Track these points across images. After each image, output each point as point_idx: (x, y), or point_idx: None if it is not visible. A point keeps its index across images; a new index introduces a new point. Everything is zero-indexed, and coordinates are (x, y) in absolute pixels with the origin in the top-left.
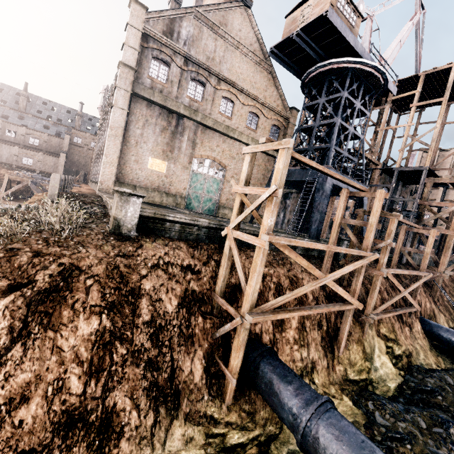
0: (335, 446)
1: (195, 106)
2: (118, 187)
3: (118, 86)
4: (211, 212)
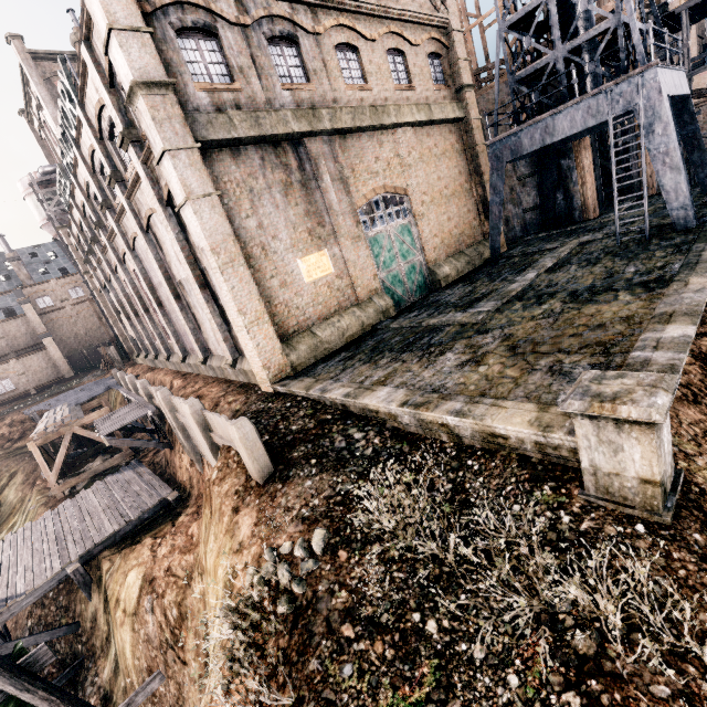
0: None
1: (306, 101)
2: (643, 410)
3: (169, 148)
4: (423, 288)
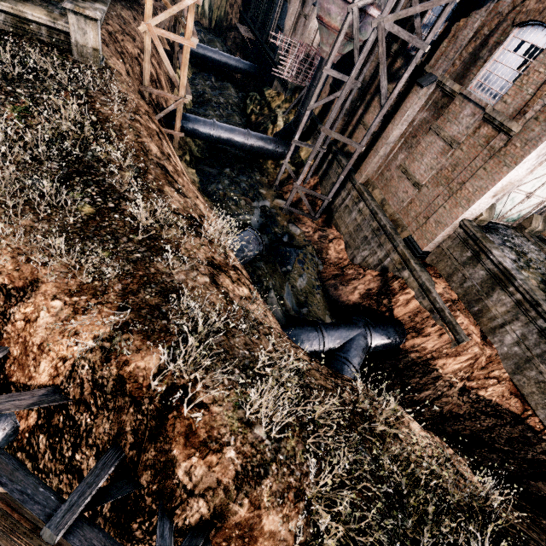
0: (226, 134)
1: None
2: (94, 14)
3: None
4: None
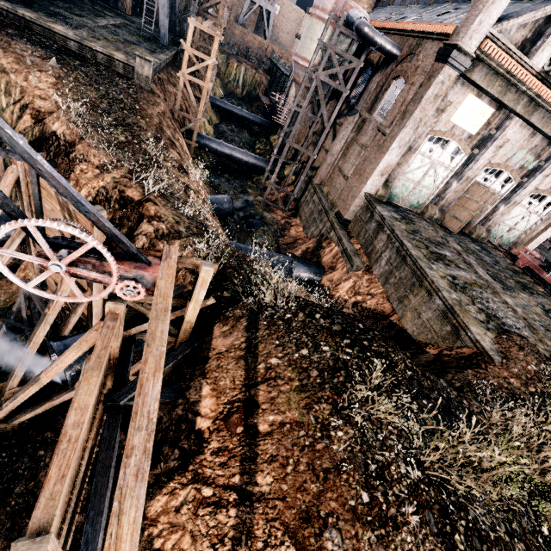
0: (229, 150)
1: None
2: (150, 58)
3: None
4: None
